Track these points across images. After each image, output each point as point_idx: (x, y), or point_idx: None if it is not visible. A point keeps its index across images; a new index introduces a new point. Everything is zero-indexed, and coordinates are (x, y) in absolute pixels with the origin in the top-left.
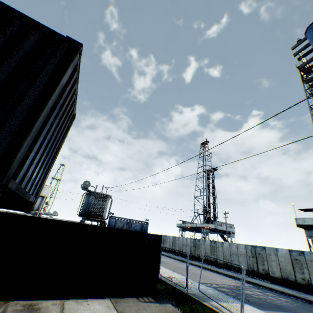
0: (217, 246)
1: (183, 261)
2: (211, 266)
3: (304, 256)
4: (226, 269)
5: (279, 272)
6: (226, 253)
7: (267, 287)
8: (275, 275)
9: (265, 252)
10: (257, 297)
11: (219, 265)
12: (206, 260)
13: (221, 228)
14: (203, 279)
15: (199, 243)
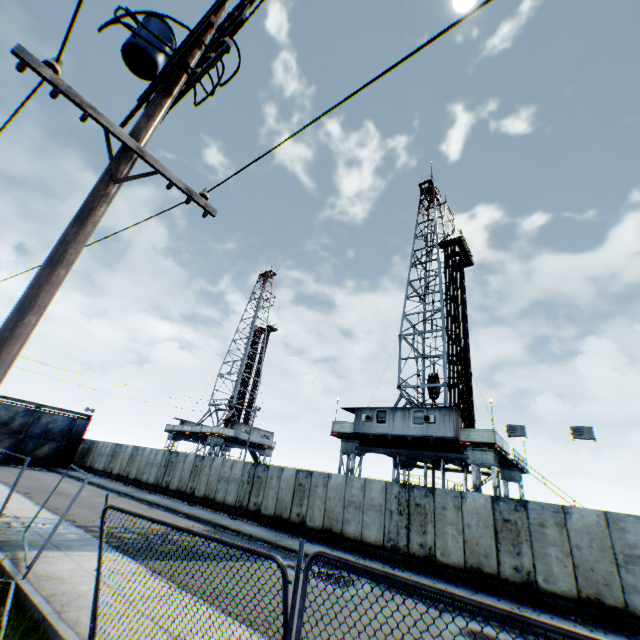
0: (204, 465)
1: (126, 494)
2: (179, 502)
3: (312, 479)
4: (203, 507)
5: (274, 506)
6: (212, 478)
7: (235, 530)
8: (267, 511)
9: (267, 474)
10: (182, 544)
11: (195, 500)
12: (177, 493)
13: (247, 438)
14: (108, 522)
15: (177, 461)
